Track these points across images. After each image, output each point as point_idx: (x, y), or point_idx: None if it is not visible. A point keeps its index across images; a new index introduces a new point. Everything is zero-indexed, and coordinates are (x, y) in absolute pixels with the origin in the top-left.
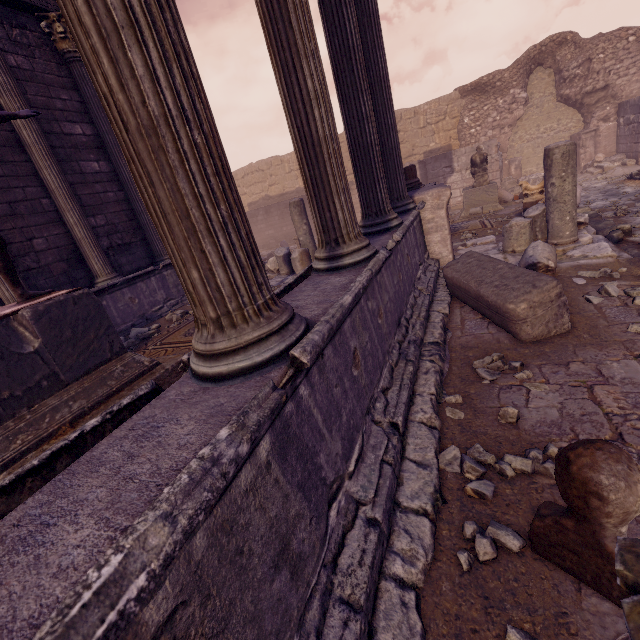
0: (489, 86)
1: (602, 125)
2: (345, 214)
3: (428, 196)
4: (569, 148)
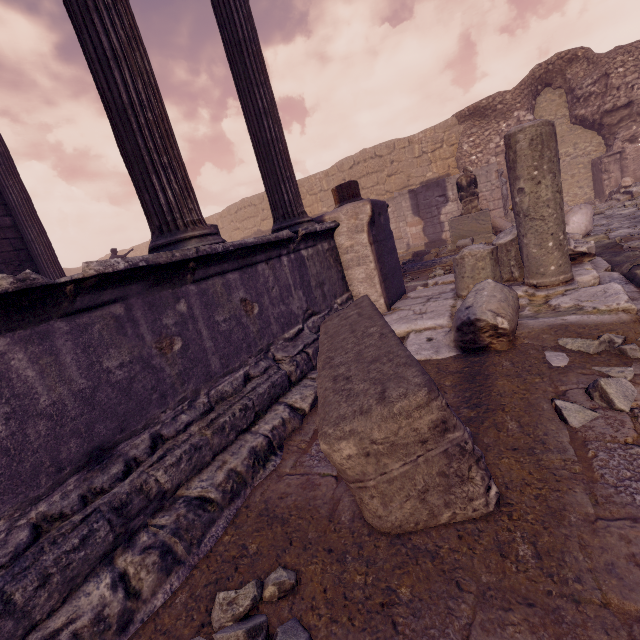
0: (489, 110)
1: (628, 146)
2: None
3: (342, 214)
4: (541, 130)
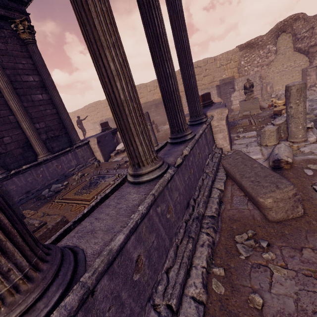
0: (255, 44)
1: None
2: (143, 147)
3: (215, 113)
4: (301, 86)
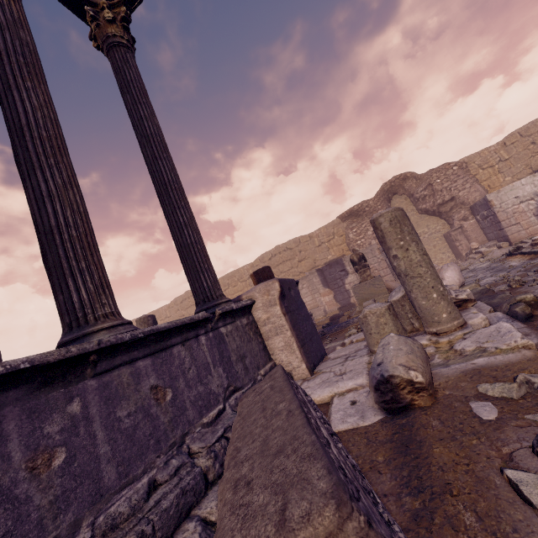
0: (361, 211)
1: (464, 223)
2: None
3: (256, 292)
4: (395, 214)
